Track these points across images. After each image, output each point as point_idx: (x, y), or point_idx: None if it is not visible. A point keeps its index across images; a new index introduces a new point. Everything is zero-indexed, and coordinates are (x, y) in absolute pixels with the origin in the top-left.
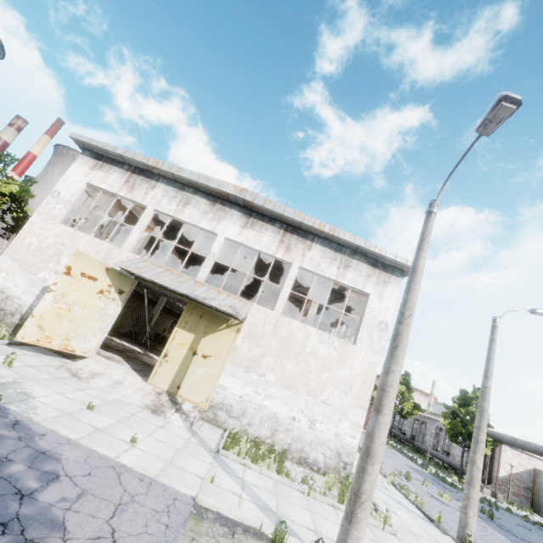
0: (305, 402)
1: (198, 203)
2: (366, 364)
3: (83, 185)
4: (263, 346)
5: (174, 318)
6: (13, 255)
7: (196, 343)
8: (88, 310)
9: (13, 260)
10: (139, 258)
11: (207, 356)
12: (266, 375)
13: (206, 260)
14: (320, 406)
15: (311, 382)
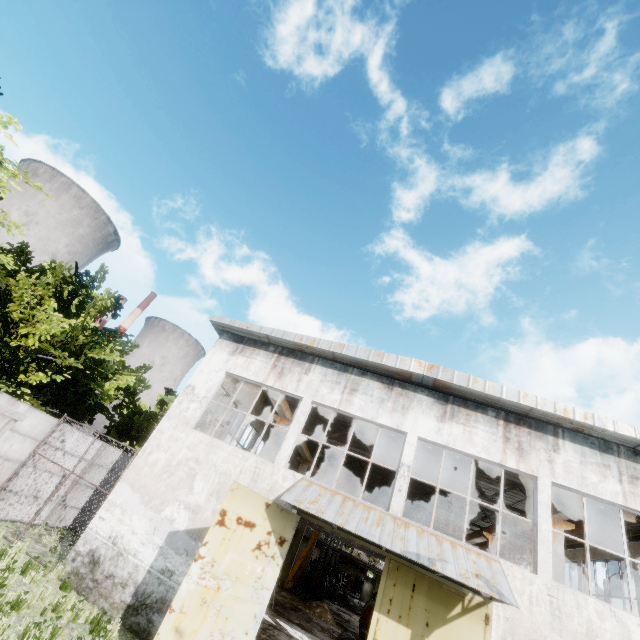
0: None
1: (368, 388)
2: None
3: (222, 375)
4: None
5: None
6: (133, 481)
7: None
8: (241, 582)
9: (132, 489)
10: (302, 478)
11: None
12: None
13: (398, 476)
14: None
15: None
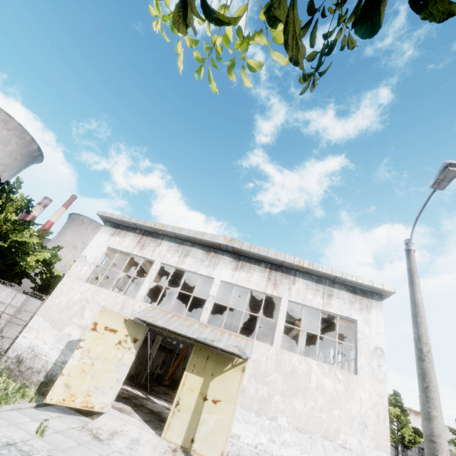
0: (323, 448)
1: (195, 253)
2: (373, 396)
3: (104, 249)
4: (269, 384)
5: (165, 353)
6: (44, 314)
7: (205, 387)
8: (108, 362)
9: (44, 319)
10: (150, 306)
11: (217, 401)
12: (278, 418)
13: (207, 302)
14: (339, 452)
15: (324, 422)
